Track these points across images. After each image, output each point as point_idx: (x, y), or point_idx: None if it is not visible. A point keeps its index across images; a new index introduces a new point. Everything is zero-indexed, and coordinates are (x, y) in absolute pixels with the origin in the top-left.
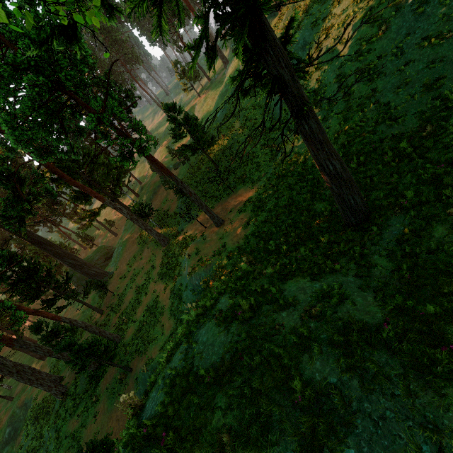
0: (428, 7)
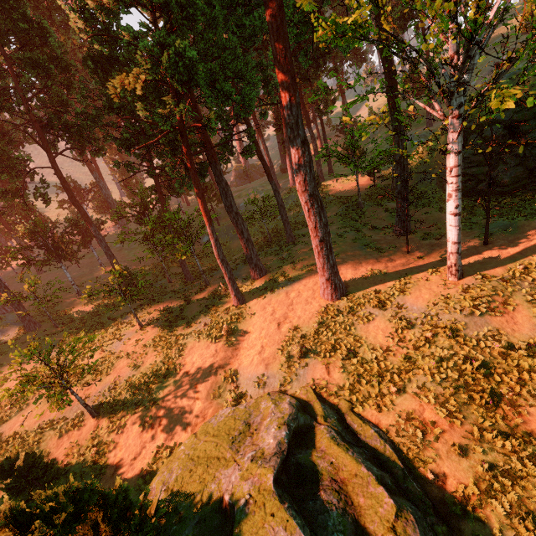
0: None
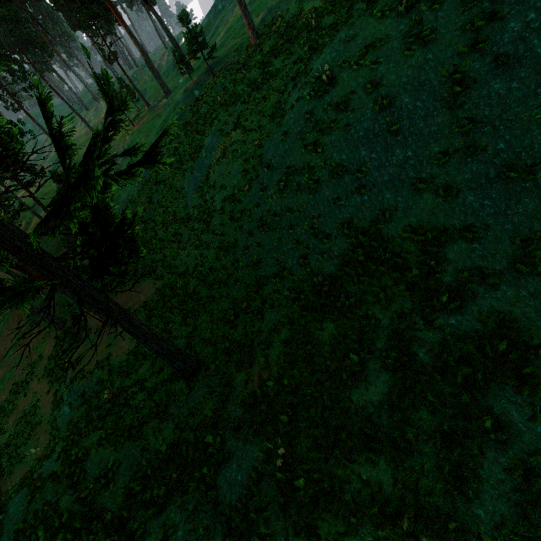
0: (265, 194)
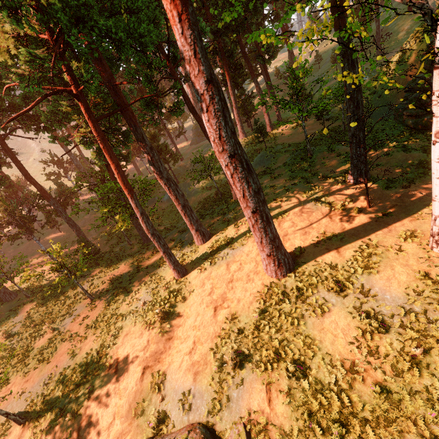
0: None
